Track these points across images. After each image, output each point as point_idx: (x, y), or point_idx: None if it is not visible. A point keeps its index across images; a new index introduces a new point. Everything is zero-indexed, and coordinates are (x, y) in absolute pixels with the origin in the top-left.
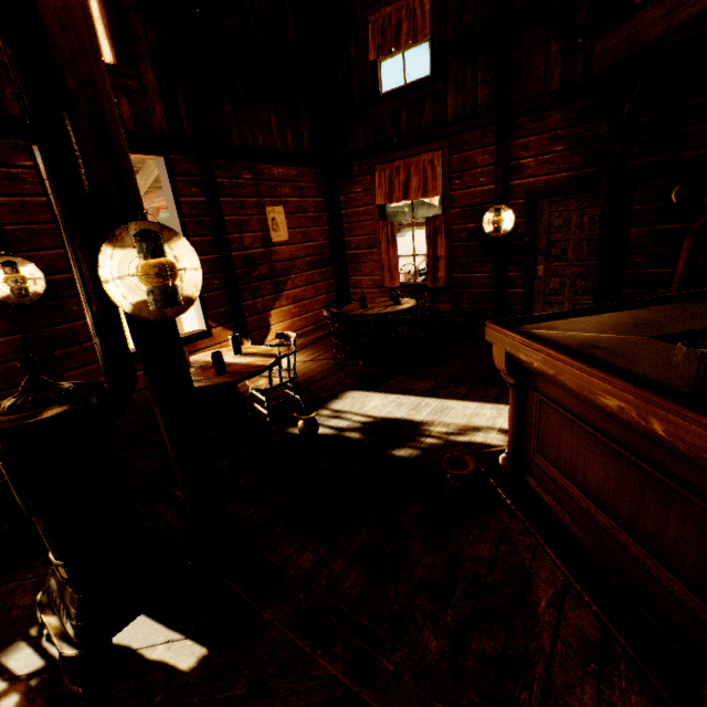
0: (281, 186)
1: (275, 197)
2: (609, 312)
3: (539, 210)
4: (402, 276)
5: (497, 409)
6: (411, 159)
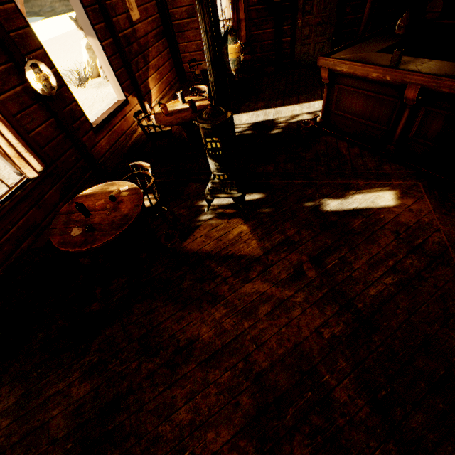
0: None
1: None
2: (357, 44)
3: None
4: None
5: (300, 106)
6: None
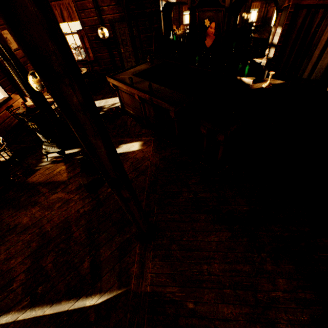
0: (0, 18)
1: (1, 25)
2: (129, 69)
3: (115, 27)
4: (74, 54)
5: None
6: (59, 2)
